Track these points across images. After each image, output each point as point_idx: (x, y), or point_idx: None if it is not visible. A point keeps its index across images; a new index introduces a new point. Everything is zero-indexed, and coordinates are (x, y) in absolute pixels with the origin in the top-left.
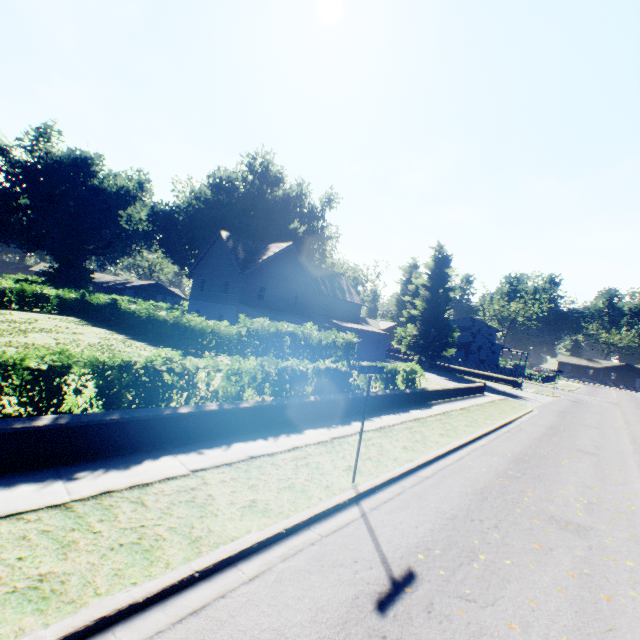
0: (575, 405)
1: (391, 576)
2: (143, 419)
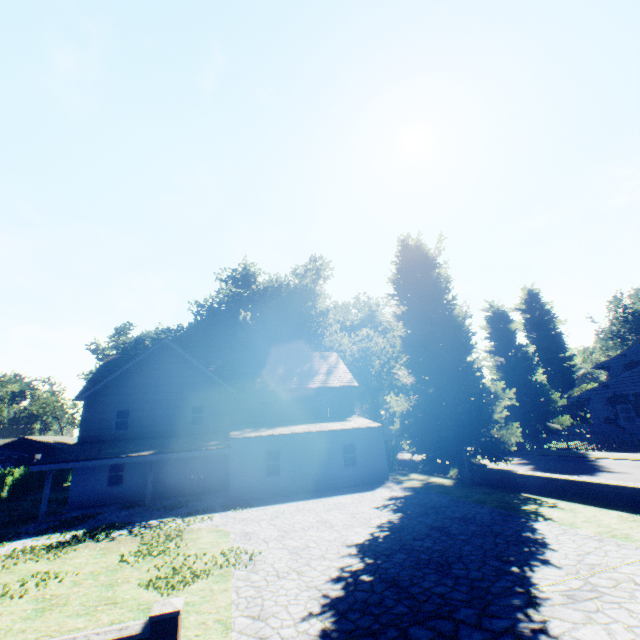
0: None
1: None
2: None
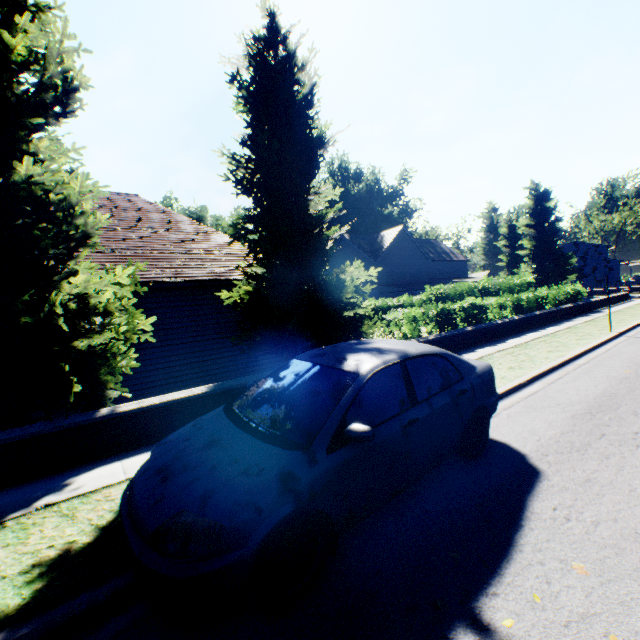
0: None
1: None
2: (490, 327)
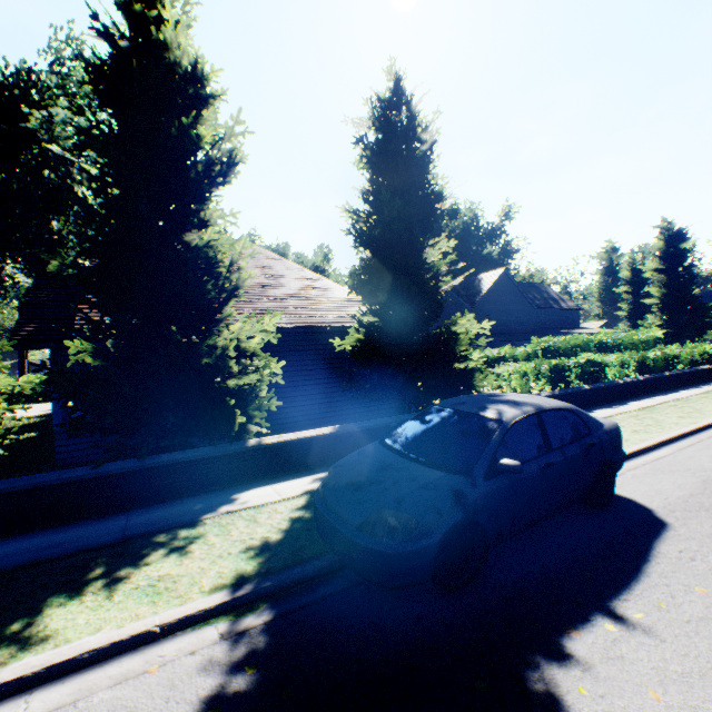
0: None
1: None
2: (609, 386)
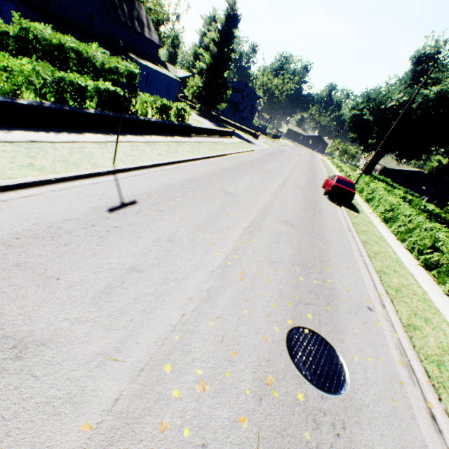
0: (279, 152)
1: (122, 202)
2: None
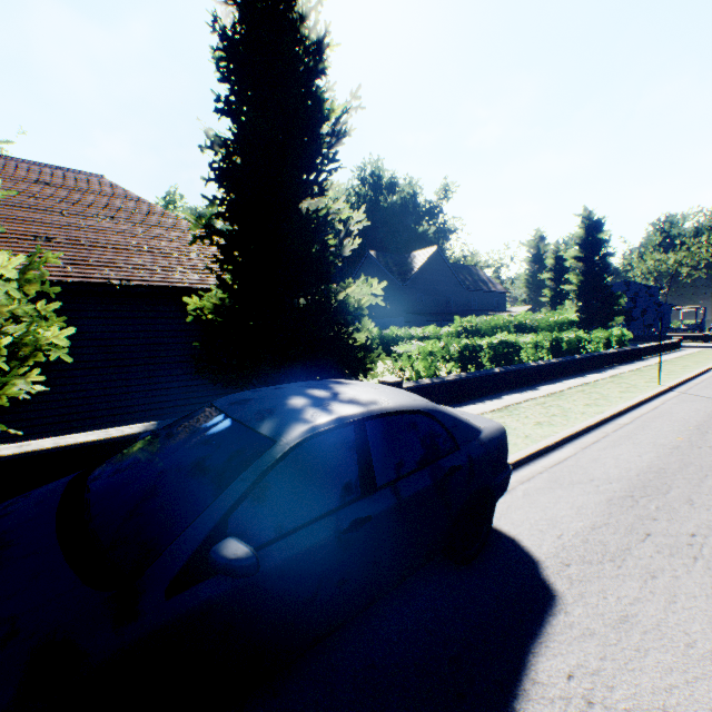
0: None
1: None
2: (521, 369)
